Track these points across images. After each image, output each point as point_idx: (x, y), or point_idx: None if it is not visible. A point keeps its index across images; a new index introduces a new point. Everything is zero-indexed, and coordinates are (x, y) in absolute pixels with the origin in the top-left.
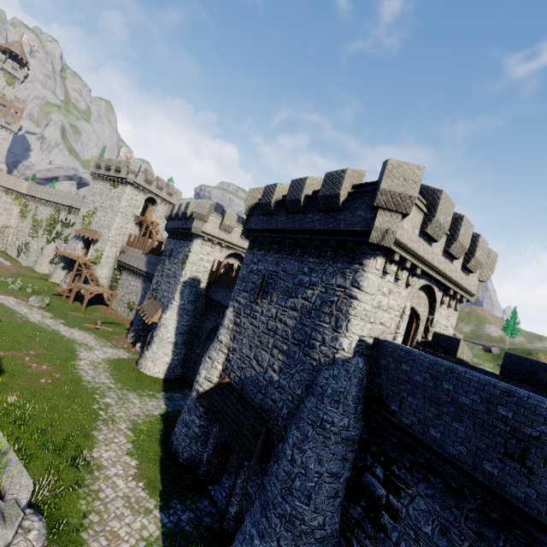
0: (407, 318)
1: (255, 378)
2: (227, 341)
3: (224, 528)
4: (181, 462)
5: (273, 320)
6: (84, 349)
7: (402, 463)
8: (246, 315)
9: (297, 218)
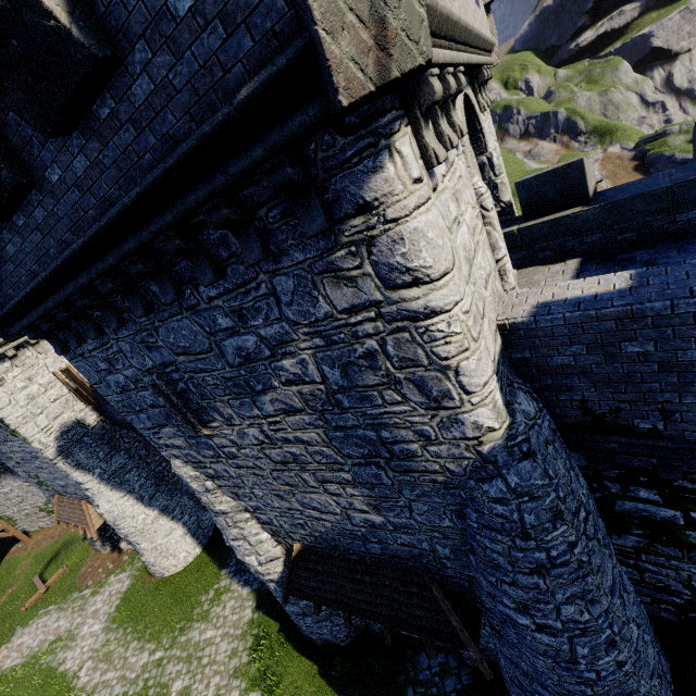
0: (495, 213)
1: (340, 530)
2: (232, 505)
3: (474, 667)
4: (346, 645)
5: (270, 447)
6: (64, 652)
7: (695, 474)
8: (214, 460)
9: (39, 212)
